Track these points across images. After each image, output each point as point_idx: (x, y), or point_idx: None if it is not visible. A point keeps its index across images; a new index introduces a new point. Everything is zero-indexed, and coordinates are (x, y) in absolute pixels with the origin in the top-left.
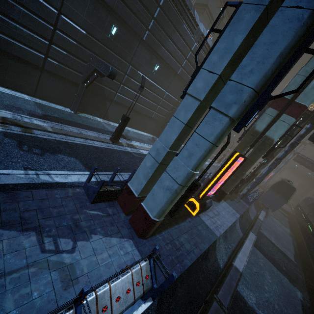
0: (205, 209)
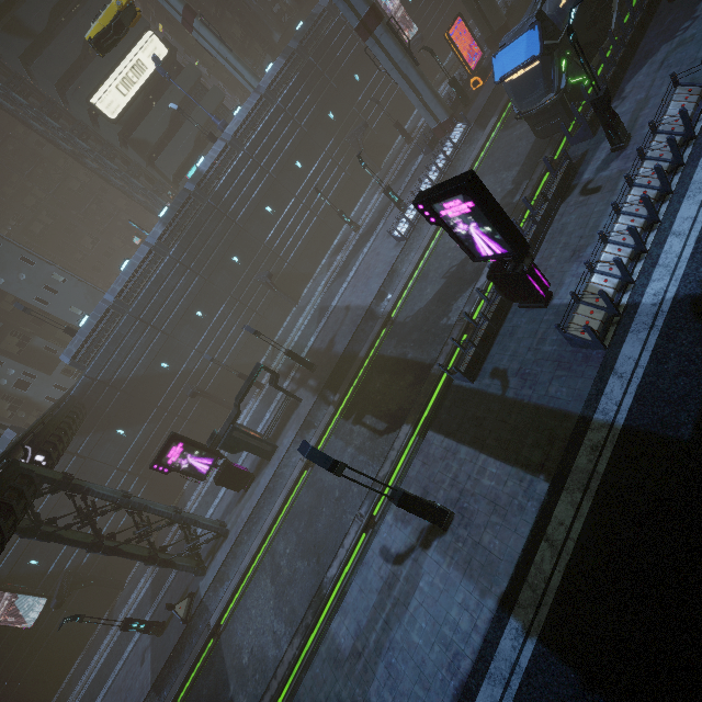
0: (488, 68)
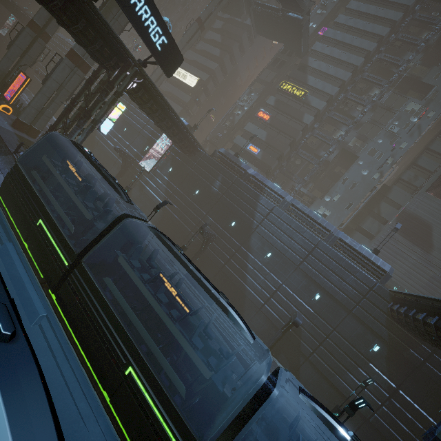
0: None
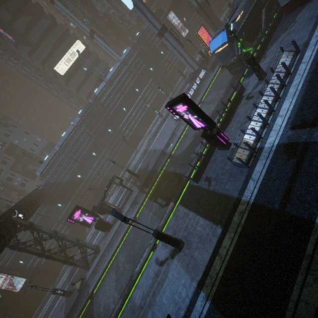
0: None
